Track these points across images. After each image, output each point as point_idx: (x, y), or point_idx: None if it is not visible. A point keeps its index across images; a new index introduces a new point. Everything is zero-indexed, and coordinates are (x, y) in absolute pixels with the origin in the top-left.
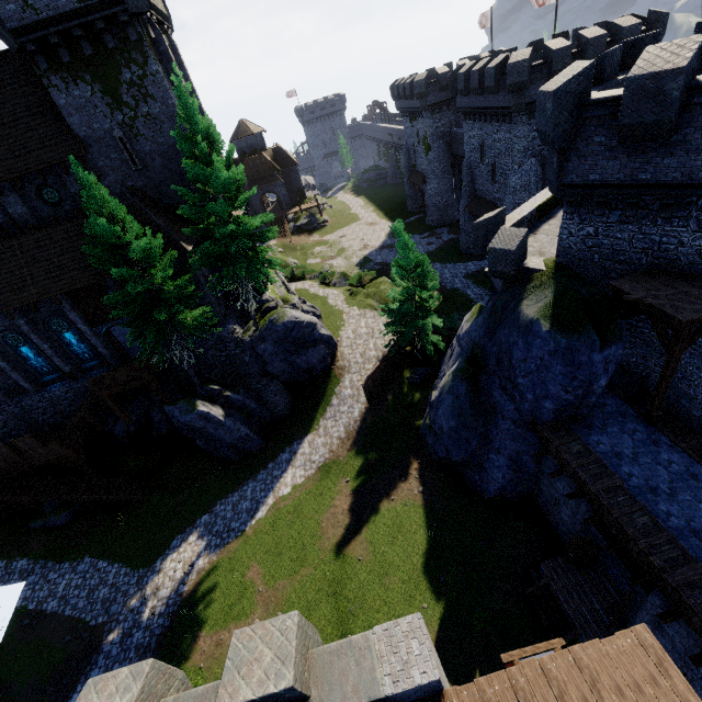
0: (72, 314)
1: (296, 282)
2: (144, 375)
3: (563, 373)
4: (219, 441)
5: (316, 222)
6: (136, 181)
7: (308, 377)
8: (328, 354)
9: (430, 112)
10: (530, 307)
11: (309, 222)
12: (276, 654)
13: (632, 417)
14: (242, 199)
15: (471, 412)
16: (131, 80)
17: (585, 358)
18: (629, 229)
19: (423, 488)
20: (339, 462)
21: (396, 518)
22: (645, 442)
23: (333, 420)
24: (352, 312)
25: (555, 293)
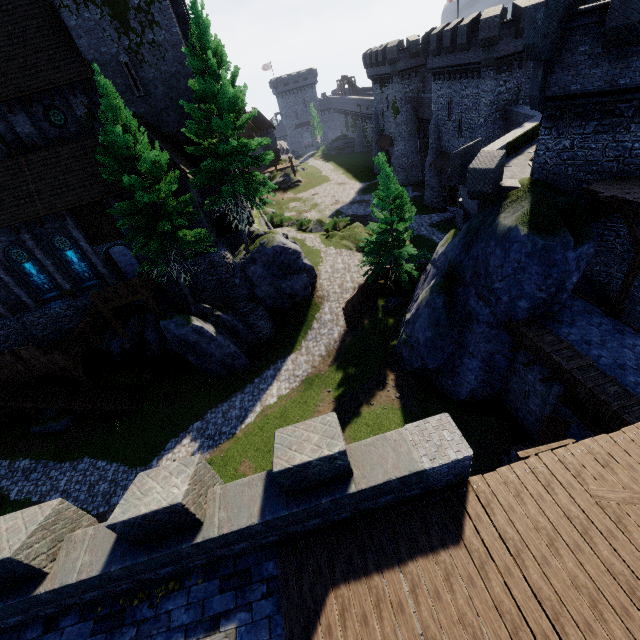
0: (76, 231)
1: (275, 228)
2: (142, 290)
3: (538, 272)
4: (210, 357)
5: (290, 181)
6: (139, 108)
7: (291, 304)
8: (309, 284)
9: (400, 78)
10: (507, 218)
11: (284, 181)
12: (324, 435)
13: (597, 314)
14: (243, 119)
15: (446, 323)
16: (138, 6)
17: (559, 256)
18: (603, 139)
19: (400, 395)
20: (321, 376)
21: (376, 419)
22: (611, 332)
23: (315, 341)
24: (329, 251)
25: (532, 203)
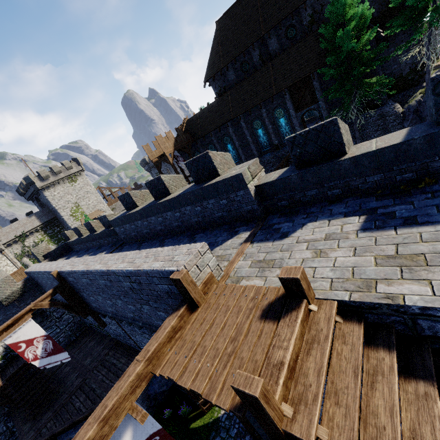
0: (289, 102)
1: None
2: None
3: None
4: None
5: None
6: None
7: None
8: None
9: None
10: None
11: None
12: None
13: None
14: None
15: None
16: None
17: None
18: None
19: None
20: None
21: None
22: None
23: None
24: None
25: None
